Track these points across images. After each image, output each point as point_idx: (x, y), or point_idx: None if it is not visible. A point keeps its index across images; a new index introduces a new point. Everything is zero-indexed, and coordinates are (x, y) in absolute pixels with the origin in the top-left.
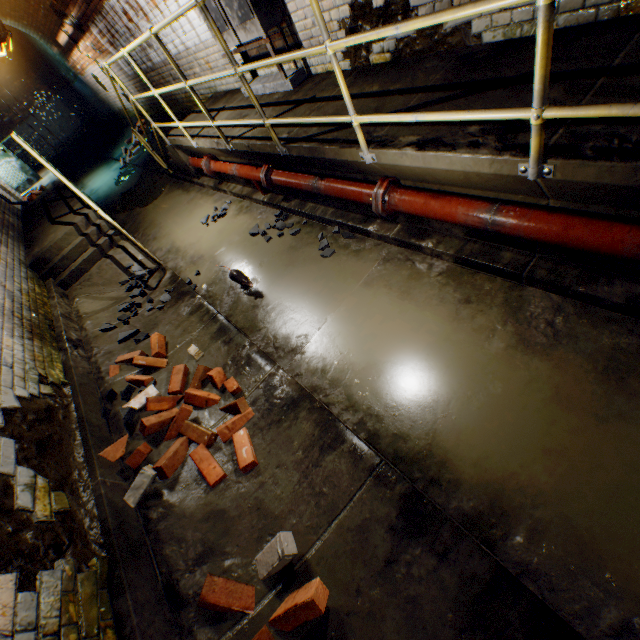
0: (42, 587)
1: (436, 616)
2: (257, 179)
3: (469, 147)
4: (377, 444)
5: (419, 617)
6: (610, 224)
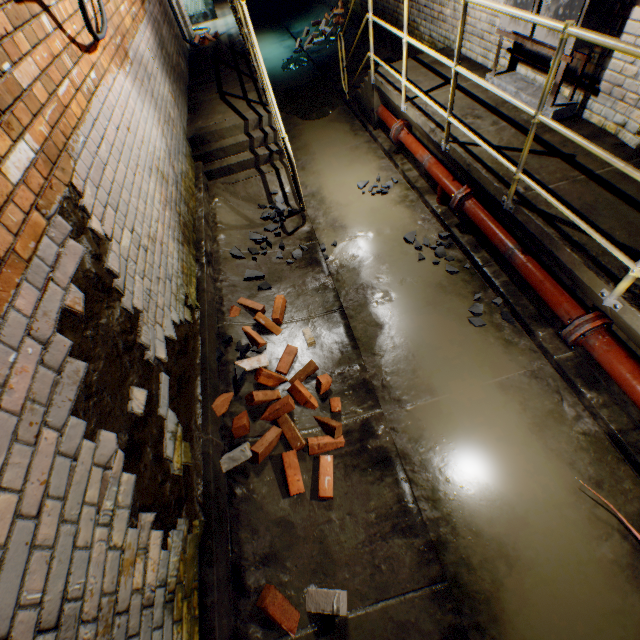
0: (172, 546)
1: None
2: (446, 190)
3: None
4: (441, 554)
5: None
6: None
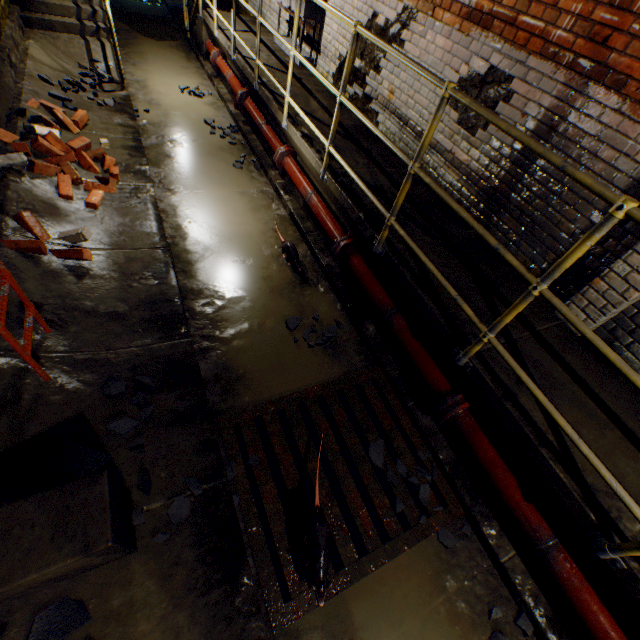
0: None
1: (136, 295)
2: (237, 93)
3: (316, 151)
4: (173, 248)
5: (128, 291)
6: (337, 224)
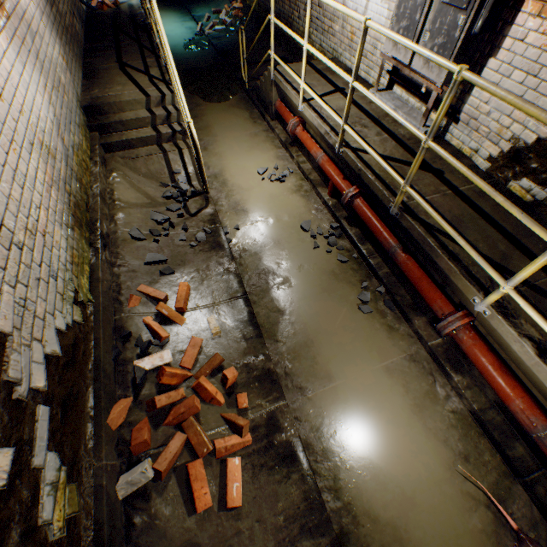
0: None
1: None
2: (338, 186)
3: None
4: (345, 546)
5: None
6: None
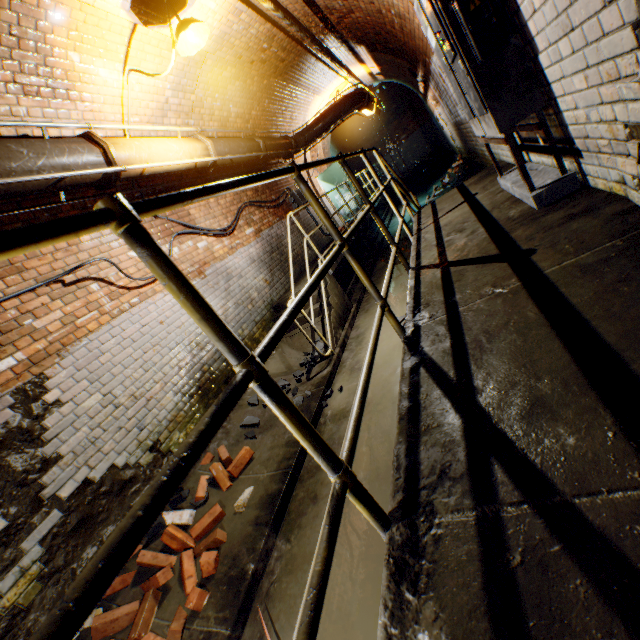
0: None
1: None
2: None
3: None
4: None
5: None
6: None
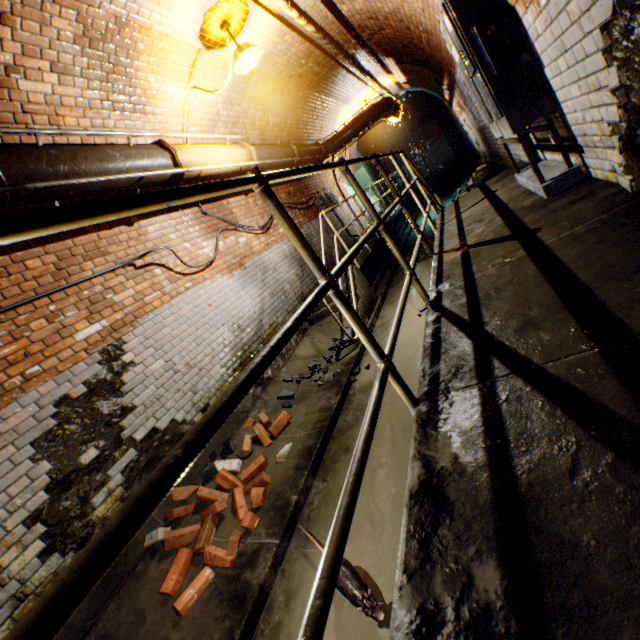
0: (48, 562)
1: None
2: None
3: (417, 614)
4: None
5: None
6: None
